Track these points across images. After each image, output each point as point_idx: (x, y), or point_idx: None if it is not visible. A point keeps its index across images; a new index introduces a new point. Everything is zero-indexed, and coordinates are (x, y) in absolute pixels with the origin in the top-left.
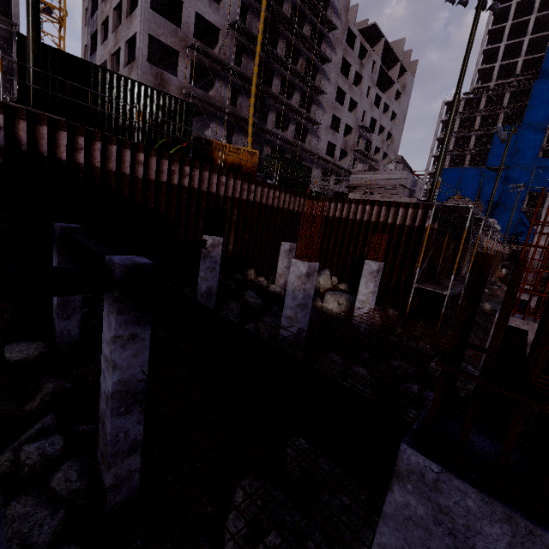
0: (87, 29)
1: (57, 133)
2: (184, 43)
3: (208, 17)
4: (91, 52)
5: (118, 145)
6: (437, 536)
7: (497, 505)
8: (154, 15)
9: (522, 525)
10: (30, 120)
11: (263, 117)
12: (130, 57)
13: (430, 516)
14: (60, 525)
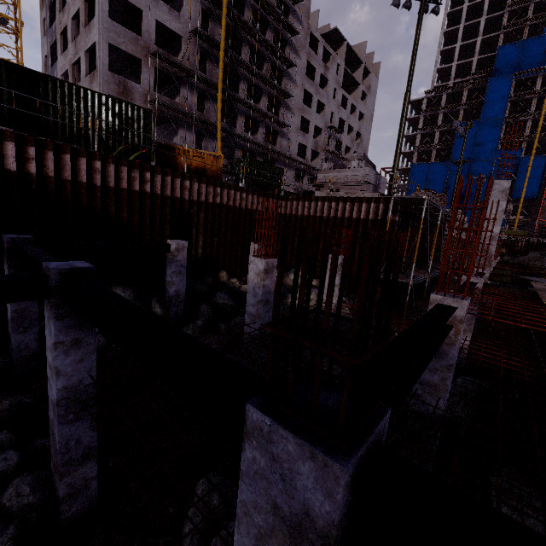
0: (46, 39)
1: (5, 144)
2: (146, 51)
3: (169, 25)
4: (52, 63)
5: (72, 154)
6: (274, 483)
7: (305, 445)
8: (113, 23)
9: (321, 459)
10: None
11: (233, 122)
12: (92, 66)
13: (268, 467)
14: (10, 541)
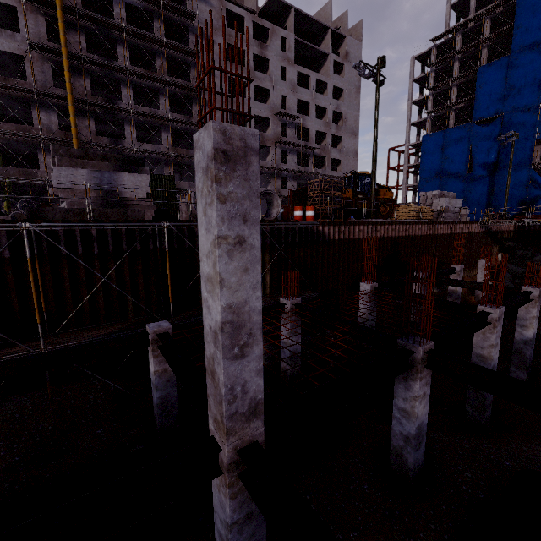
0: None
1: None
2: None
3: (1, 47)
4: None
5: None
6: None
7: None
8: None
9: None
10: None
11: (148, 133)
12: None
13: None
14: None
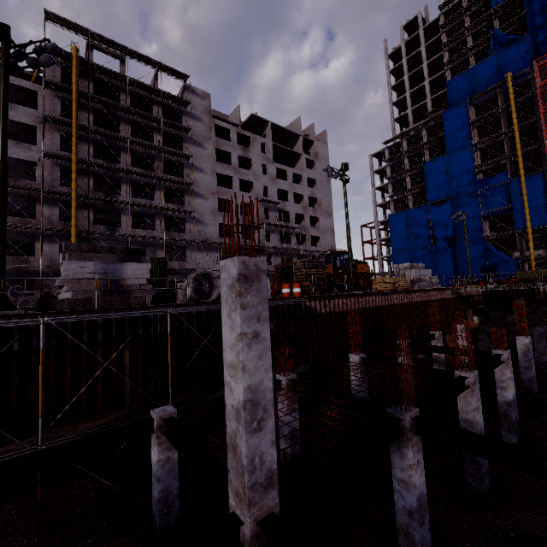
0: None
1: None
2: None
3: (17, 156)
4: None
5: None
6: None
7: None
8: None
9: None
10: None
11: (142, 219)
12: None
13: None
14: None
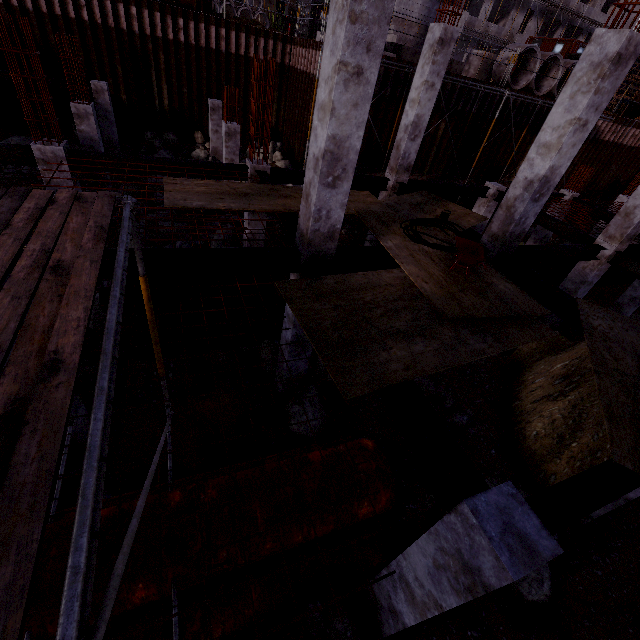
0: None
1: None
2: None
3: None
4: None
5: None
6: None
7: None
8: None
9: None
10: None
11: None
12: None
13: None
14: None
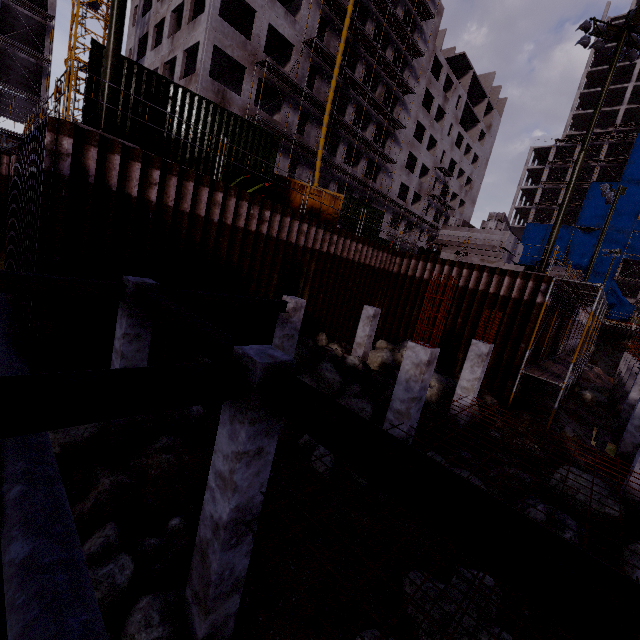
0: (135, 30)
1: (130, 164)
2: (253, 58)
3: (283, 31)
4: (137, 57)
5: (196, 181)
6: None
7: None
8: (222, 23)
9: None
10: (101, 147)
11: (330, 149)
12: (186, 67)
13: None
14: None
